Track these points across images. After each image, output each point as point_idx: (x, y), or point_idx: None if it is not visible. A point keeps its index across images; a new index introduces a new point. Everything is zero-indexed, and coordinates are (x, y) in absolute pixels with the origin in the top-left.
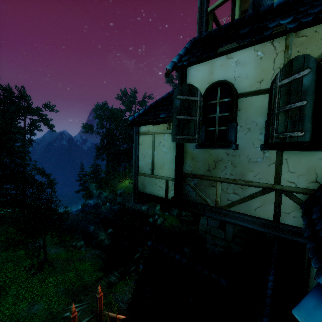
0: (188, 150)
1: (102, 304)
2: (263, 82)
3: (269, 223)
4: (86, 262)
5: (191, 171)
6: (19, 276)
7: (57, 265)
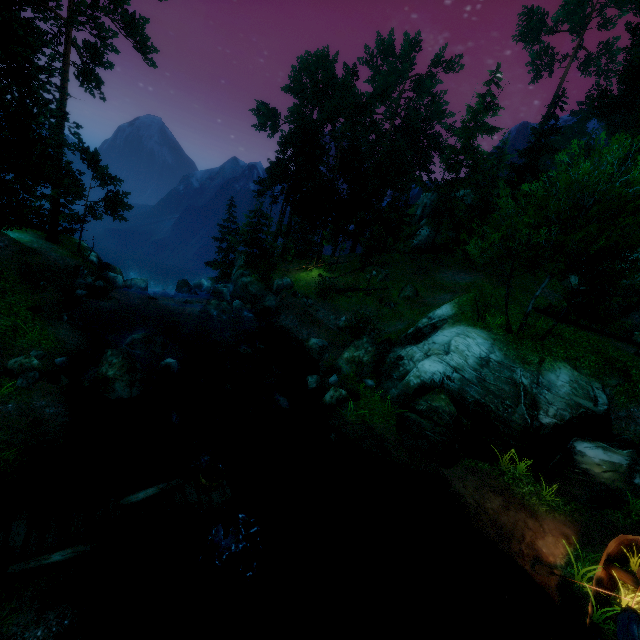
0: None
1: None
2: None
3: None
4: None
5: None
6: None
7: None
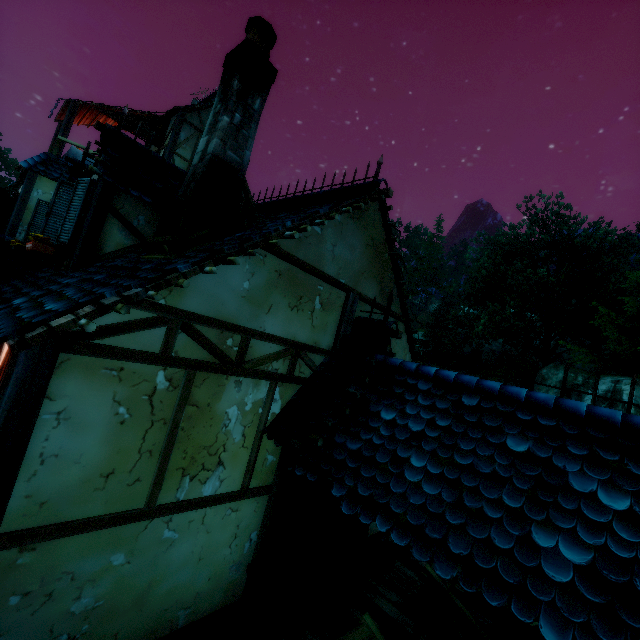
0: None
1: None
2: None
3: None
4: None
5: None
6: None
7: None
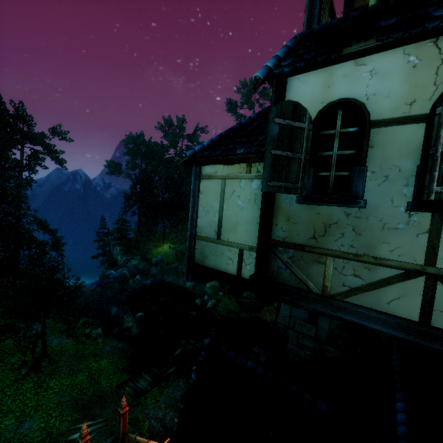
0: (281, 205)
1: (127, 423)
2: (415, 105)
3: (413, 325)
4: (104, 359)
5: (284, 237)
6: (4, 378)
7: (61, 362)
